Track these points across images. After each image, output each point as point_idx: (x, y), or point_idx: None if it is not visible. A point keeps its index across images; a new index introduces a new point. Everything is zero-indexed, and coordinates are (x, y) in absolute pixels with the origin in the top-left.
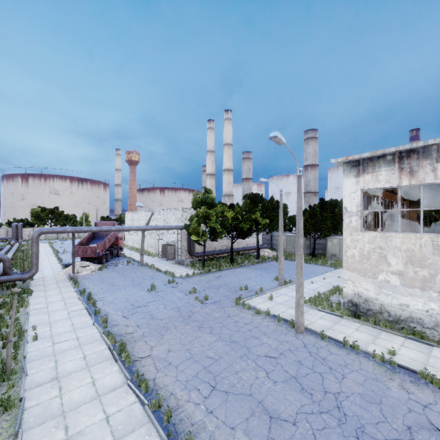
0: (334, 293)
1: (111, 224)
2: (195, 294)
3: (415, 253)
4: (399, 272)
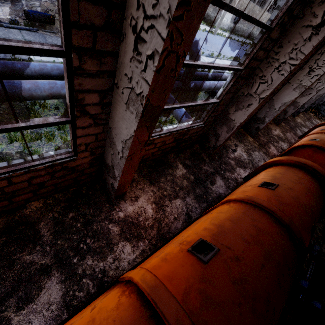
0: None
1: None
2: None
3: None
4: None
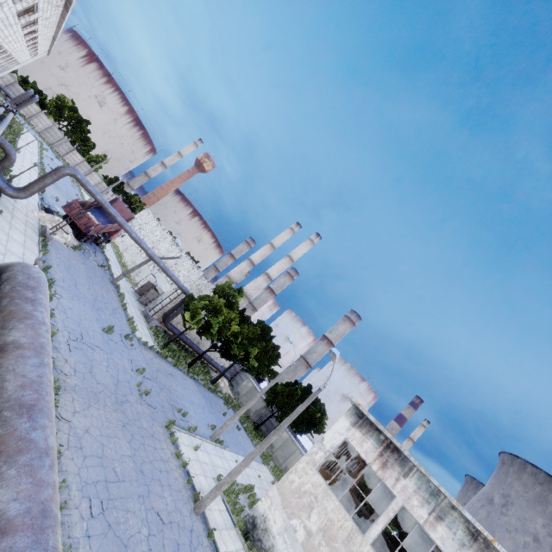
0: (245, 492)
1: (129, 215)
2: (140, 377)
3: (333, 528)
4: (309, 531)
